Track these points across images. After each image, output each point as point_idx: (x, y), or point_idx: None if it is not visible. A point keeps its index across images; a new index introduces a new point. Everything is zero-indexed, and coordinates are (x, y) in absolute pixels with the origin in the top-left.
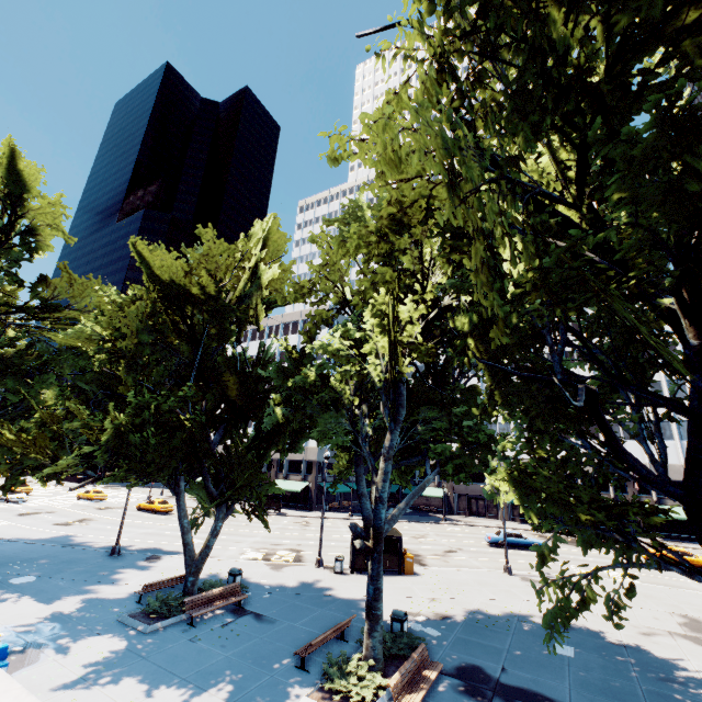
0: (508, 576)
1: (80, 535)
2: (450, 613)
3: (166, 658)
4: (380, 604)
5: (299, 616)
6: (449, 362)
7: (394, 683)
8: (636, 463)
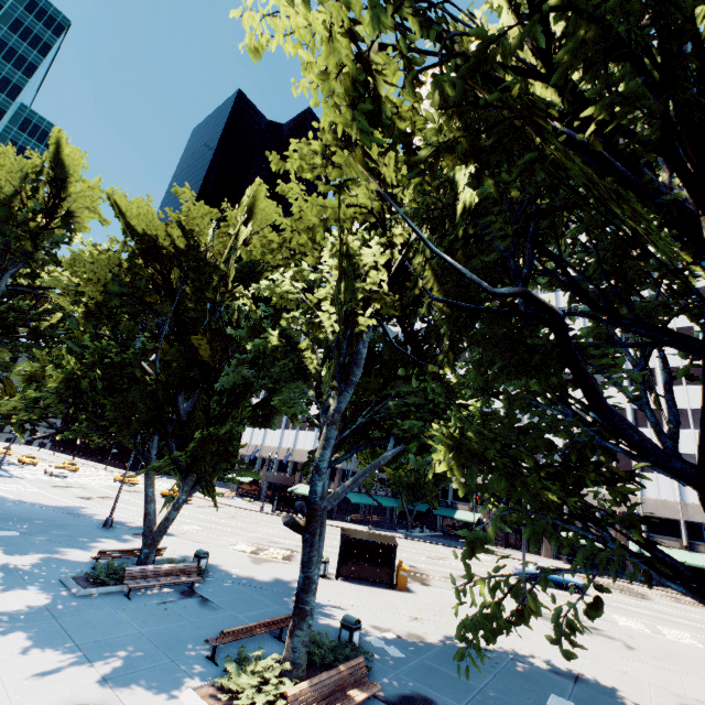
0: None
1: (91, 508)
2: (428, 636)
3: (76, 622)
4: (309, 598)
5: (249, 609)
6: (432, 329)
7: (295, 693)
8: (625, 425)
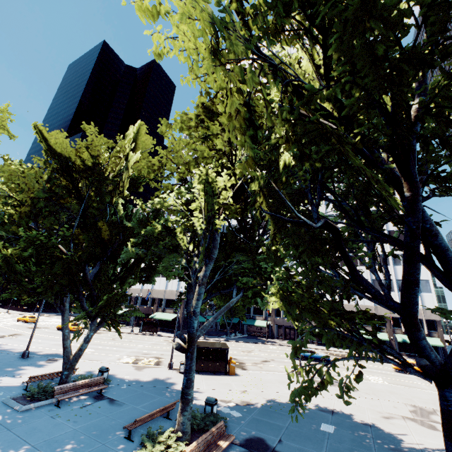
0: (300, 377)
1: (7, 344)
2: (253, 401)
3: (26, 430)
4: (190, 391)
5: (142, 401)
6: (255, 222)
7: (190, 450)
8: (368, 284)
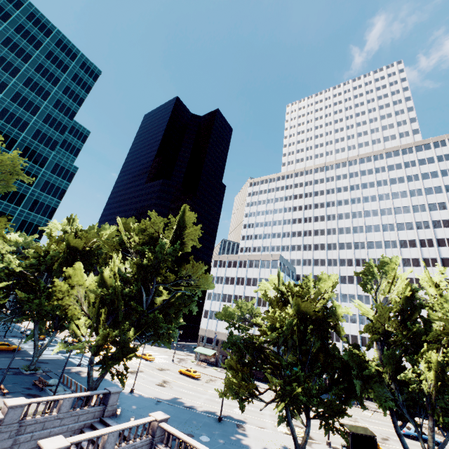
0: None
1: (181, 398)
2: None
3: None
4: None
5: None
6: None
7: None
8: None
